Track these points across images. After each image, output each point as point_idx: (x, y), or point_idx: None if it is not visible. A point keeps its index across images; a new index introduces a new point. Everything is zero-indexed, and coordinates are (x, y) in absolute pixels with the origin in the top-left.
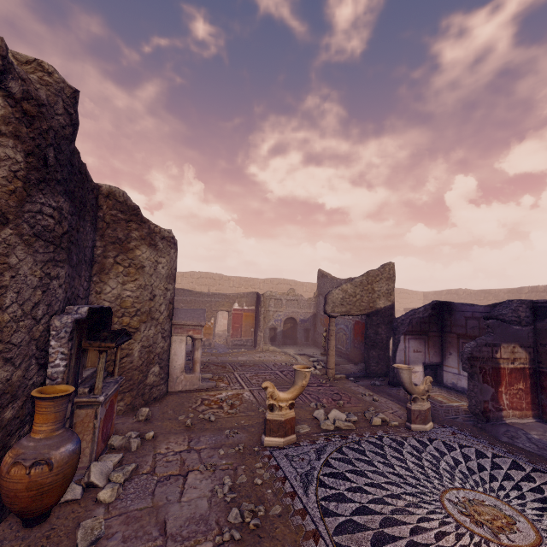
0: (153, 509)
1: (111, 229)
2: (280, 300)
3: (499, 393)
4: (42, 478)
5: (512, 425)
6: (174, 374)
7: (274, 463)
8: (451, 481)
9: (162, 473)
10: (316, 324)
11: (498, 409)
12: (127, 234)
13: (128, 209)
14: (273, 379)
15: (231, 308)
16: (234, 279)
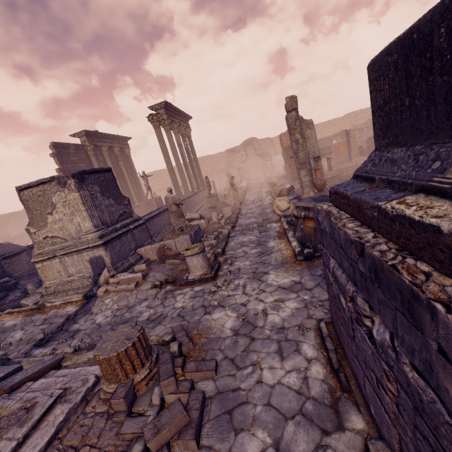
0: None
1: None
2: (362, 129)
3: None
4: (323, 182)
5: None
6: (325, 173)
7: None
8: None
9: None
10: None
11: None
12: (302, 128)
13: (300, 119)
14: None
15: (331, 144)
16: (320, 126)
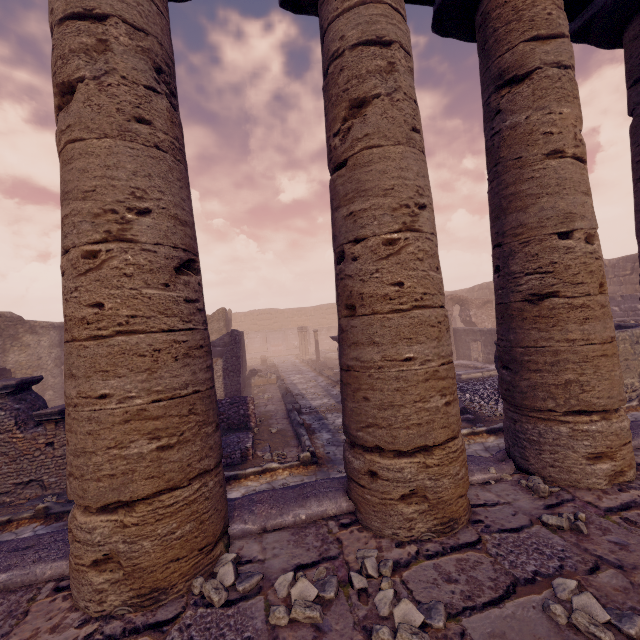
0: None
1: (6, 331)
2: None
3: None
4: None
5: None
6: None
7: None
8: None
9: None
10: None
11: None
12: (17, 331)
13: (15, 319)
14: None
15: None
16: None
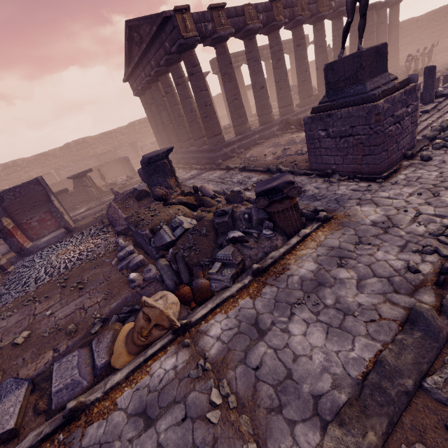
0: (6, 331)
1: None
2: None
3: (18, 239)
4: None
5: (31, 247)
6: None
7: (1, 306)
8: (48, 258)
9: None
10: None
11: (23, 245)
12: None
13: None
14: None
15: None
16: None
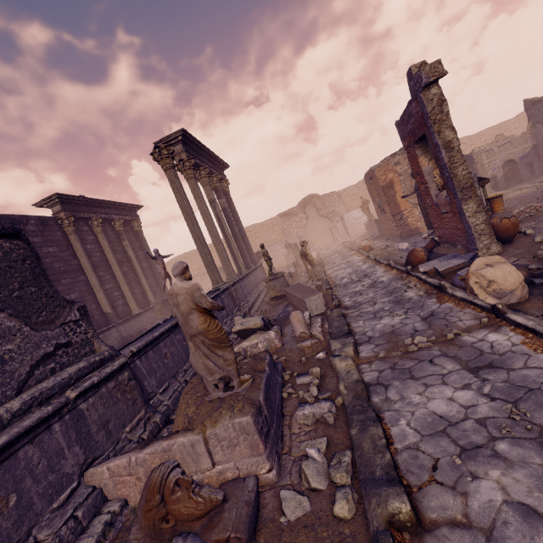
0: None
1: None
2: (491, 150)
3: None
4: (514, 221)
5: None
6: None
7: None
8: None
9: (542, 226)
10: (540, 154)
11: None
12: None
13: None
14: (542, 195)
15: None
16: None
